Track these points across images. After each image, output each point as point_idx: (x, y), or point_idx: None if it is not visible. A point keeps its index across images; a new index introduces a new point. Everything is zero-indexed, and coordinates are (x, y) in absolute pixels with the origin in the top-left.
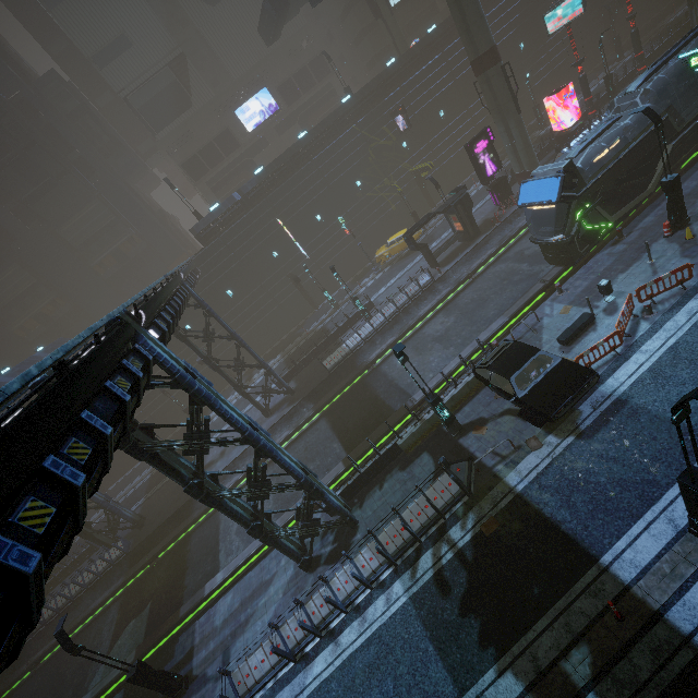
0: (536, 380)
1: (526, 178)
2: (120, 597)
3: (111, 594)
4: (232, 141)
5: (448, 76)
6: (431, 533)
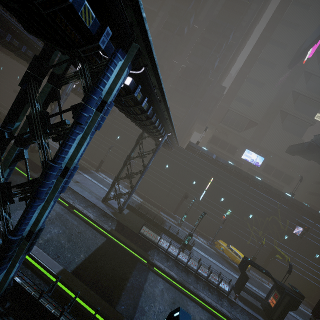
0: None
1: None
2: None
3: None
4: (234, 151)
5: None
6: None
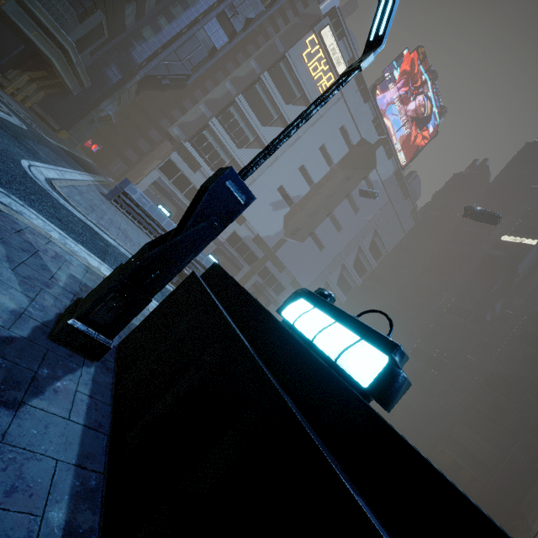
0: None
1: None
2: None
3: None
4: None
5: None
6: None
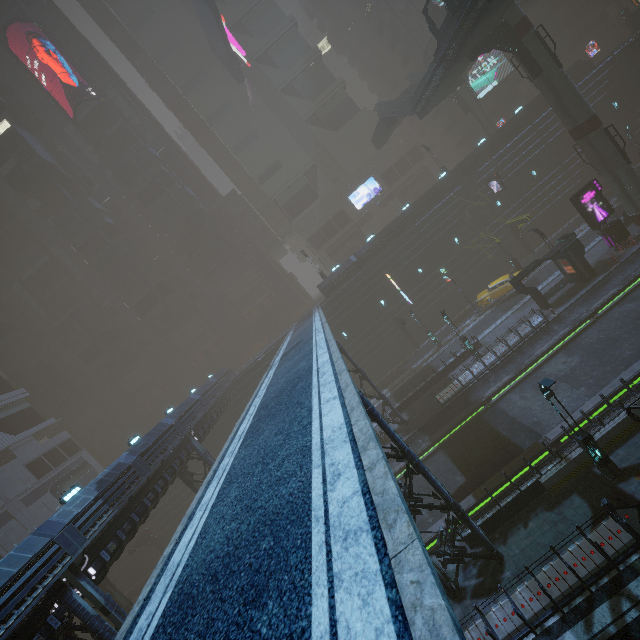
0: None
1: None
2: None
3: None
4: (345, 218)
5: (538, 143)
6: (602, 584)
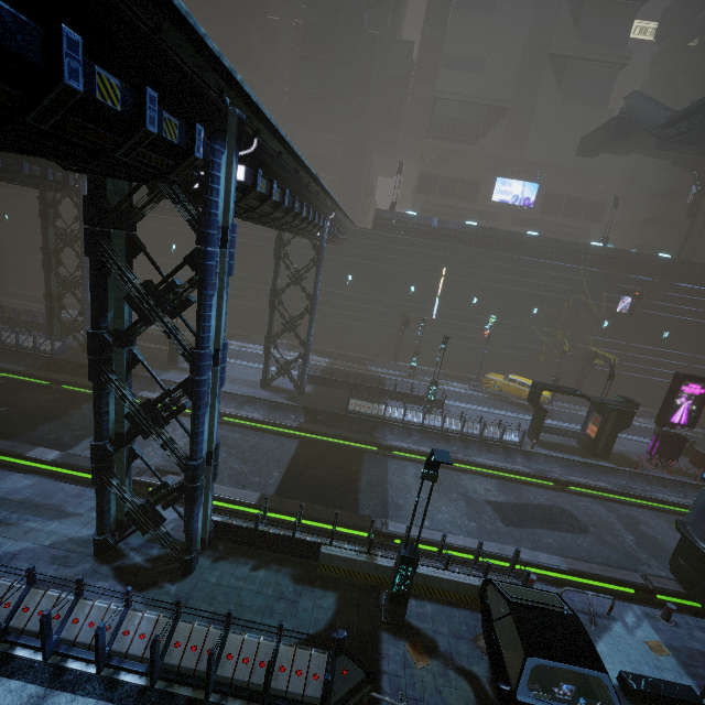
0: (563, 704)
1: (704, 463)
2: (4, 379)
3: (3, 370)
4: (473, 194)
5: None
6: (228, 704)
